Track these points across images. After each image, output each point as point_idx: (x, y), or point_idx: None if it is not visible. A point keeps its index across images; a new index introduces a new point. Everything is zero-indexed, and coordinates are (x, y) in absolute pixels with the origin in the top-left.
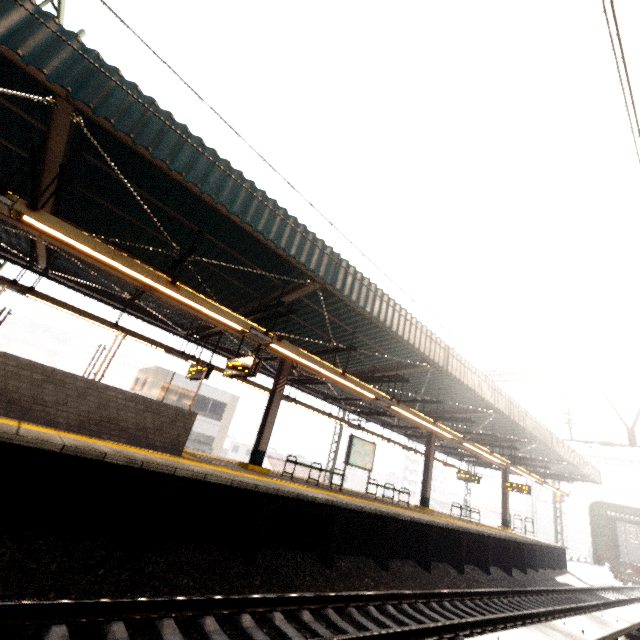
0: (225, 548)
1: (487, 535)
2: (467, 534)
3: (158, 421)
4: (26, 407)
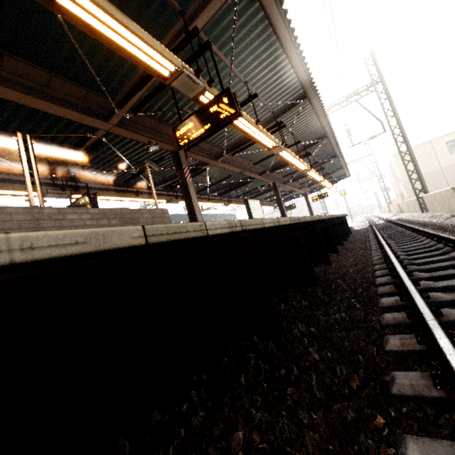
0: None
1: None
2: None
3: None
4: None
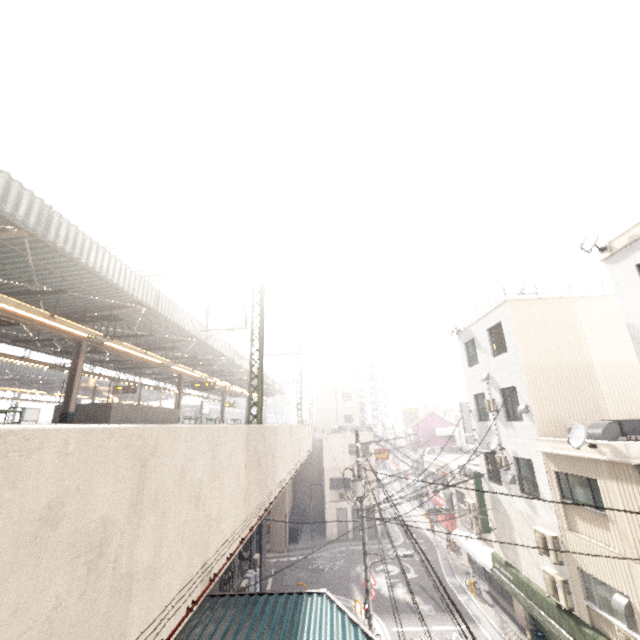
0: None
1: None
2: None
3: None
4: None
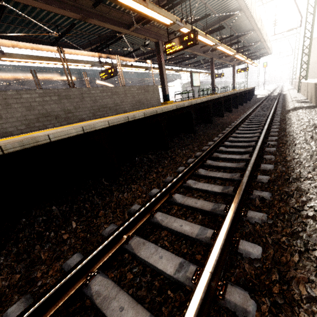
0: None
1: None
2: None
3: None
4: None
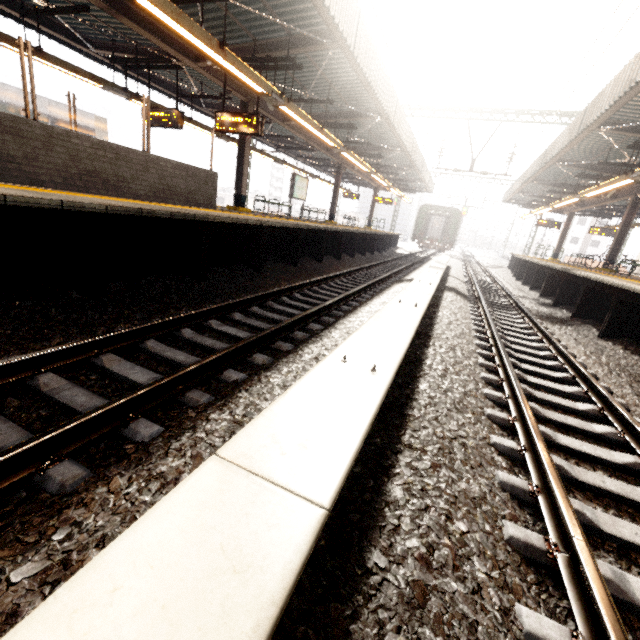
0: (280, 261)
1: (378, 234)
2: (370, 235)
3: (197, 184)
4: (116, 186)
